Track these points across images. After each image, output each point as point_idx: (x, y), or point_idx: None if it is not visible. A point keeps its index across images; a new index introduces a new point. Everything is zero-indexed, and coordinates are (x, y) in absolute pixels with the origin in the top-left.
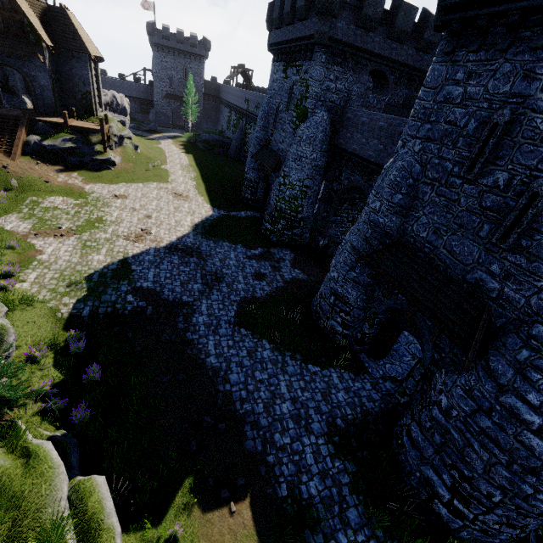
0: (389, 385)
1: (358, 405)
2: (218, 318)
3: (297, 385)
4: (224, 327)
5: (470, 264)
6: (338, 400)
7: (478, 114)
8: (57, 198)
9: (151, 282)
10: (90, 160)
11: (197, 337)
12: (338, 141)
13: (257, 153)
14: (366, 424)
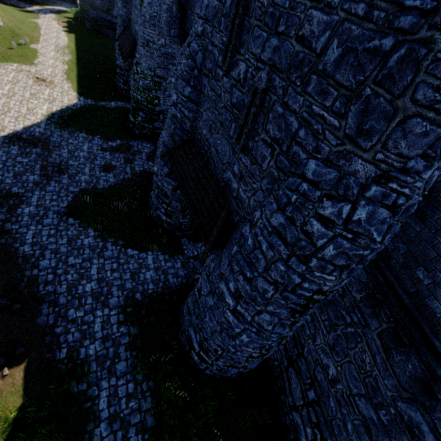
0: None
1: (162, 281)
2: (47, 209)
3: (109, 267)
4: (50, 218)
5: (225, 164)
6: (144, 278)
7: None
8: None
9: None
10: None
11: (17, 227)
12: (186, 25)
13: (120, 35)
14: (162, 296)
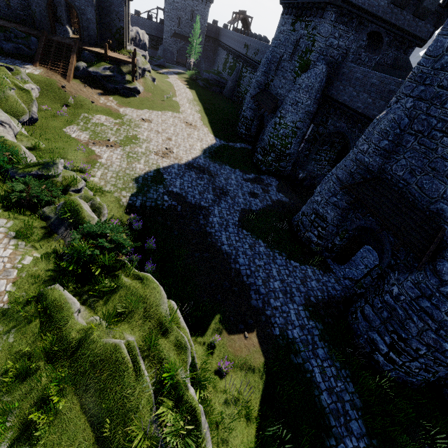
0: (348, 282)
1: (325, 291)
2: (227, 220)
3: (284, 272)
4: (231, 227)
5: (435, 198)
6: (311, 286)
7: None
8: (101, 116)
9: (178, 188)
10: (122, 88)
11: (214, 231)
12: (330, 91)
13: (256, 95)
14: (330, 303)
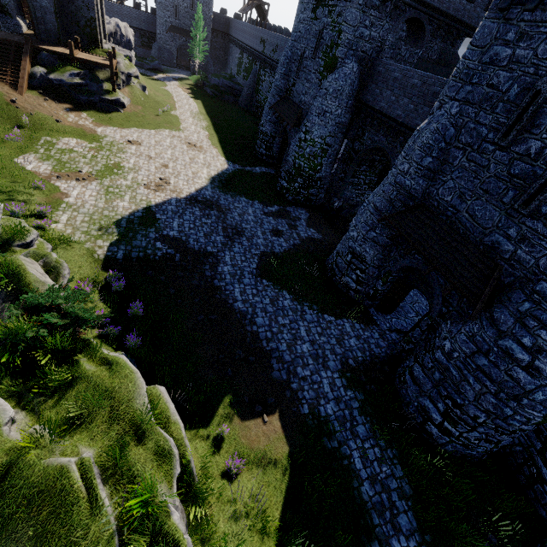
0: (395, 336)
1: (367, 350)
2: (241, 269)
3: (315, 331)
4: (247, 278)
5: (489, 228)
6: (350, 345)
7: (522, 80)
8: (70, 139)
9: (176, 231)
10: (99, 100)
11: (224, 284)
12: (365, 97)
13: (276, 104)
14: (373, 365)
